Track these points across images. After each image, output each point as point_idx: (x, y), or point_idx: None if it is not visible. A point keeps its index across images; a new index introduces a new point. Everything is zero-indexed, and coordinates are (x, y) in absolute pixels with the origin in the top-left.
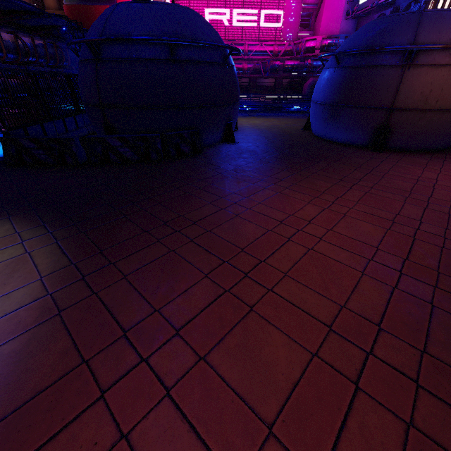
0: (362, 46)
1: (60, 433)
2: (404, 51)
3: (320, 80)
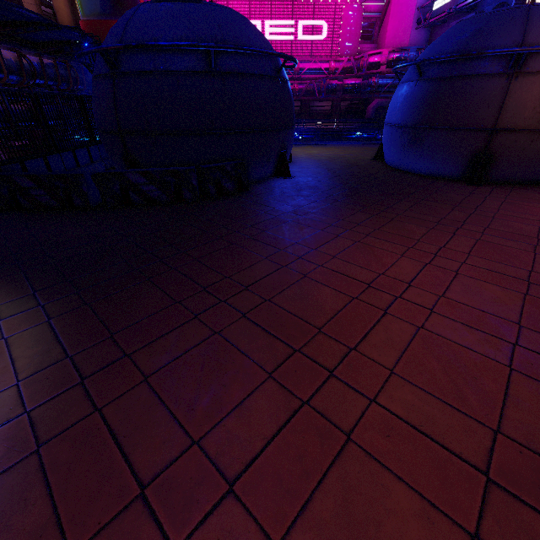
0: (452, 52)
1: None
2: (510, 56)
3: (396, 97)
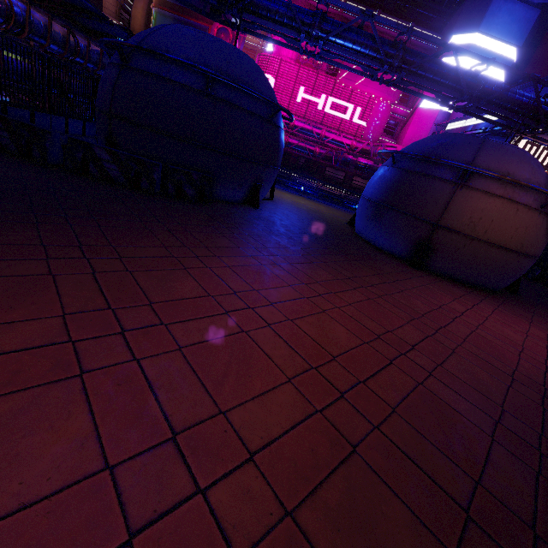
0: (420, 153)
1: None
2: (460, 170)
3: (373, 176)
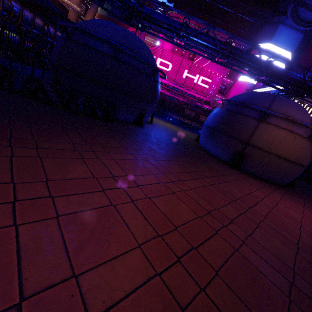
0: (238, 101)
1: None
2: (262, 112)
3: (211, 113)
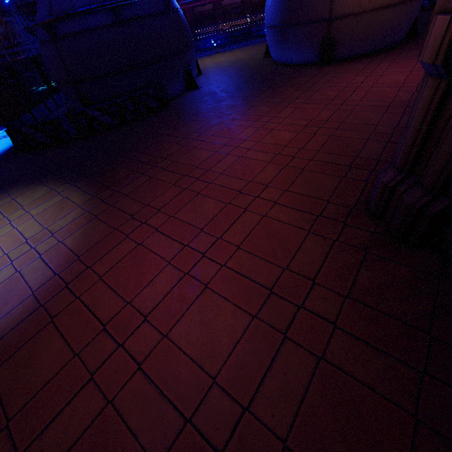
0: None
1: (113, 249)
2: None
3: (267, 1)
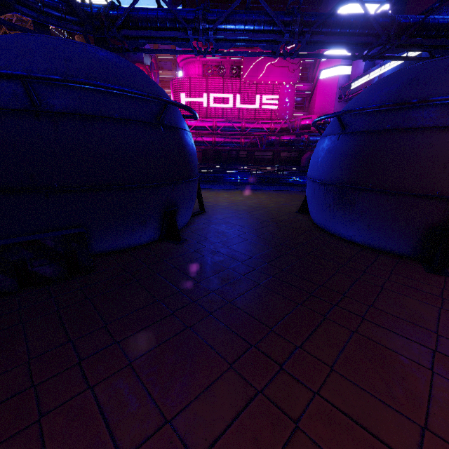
0: (381, 103)
1: None
2: None
3: (317, 151)
